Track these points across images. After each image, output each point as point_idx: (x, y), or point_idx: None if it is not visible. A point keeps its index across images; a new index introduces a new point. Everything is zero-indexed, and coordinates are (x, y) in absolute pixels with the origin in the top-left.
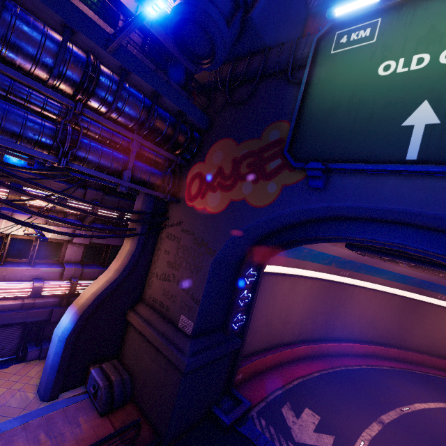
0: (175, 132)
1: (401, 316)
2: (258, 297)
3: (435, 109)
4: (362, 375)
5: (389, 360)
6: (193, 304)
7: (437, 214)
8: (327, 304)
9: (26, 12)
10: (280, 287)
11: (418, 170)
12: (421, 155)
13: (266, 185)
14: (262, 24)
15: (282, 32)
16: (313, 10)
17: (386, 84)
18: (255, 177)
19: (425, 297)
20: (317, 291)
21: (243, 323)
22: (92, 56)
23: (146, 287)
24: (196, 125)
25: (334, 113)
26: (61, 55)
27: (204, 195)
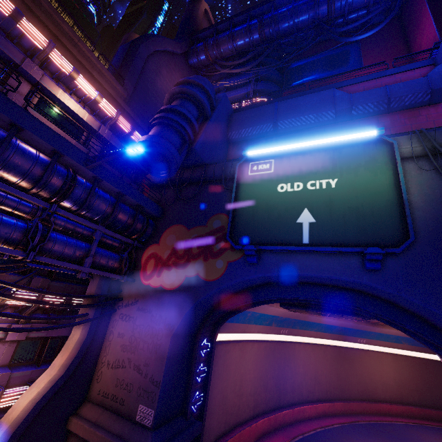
0: (135, 221)
1: (337, 366)
2: (213, 370)
3: (312, 214)
4: (318, 439)
5: (338, 416)
6: (153, 388)
7: (327, 277)
8: (275, 367)
9: (24, 143)
10: (231, 355)
11: (311, 250)
12: (311, 240)
13: (215, 262)
14: (201, 151)
15: (214, 154)
16: (232, 141)
17: (283, 197)
18: (205, 256)
19: (349, 343)
20: (264, 354)
21: (201, 402)
22: (71, 169)
23: (94, 381)
24: (151, 214)
25: (257, 212)
26: (49, 172)
27: (160, 273)
